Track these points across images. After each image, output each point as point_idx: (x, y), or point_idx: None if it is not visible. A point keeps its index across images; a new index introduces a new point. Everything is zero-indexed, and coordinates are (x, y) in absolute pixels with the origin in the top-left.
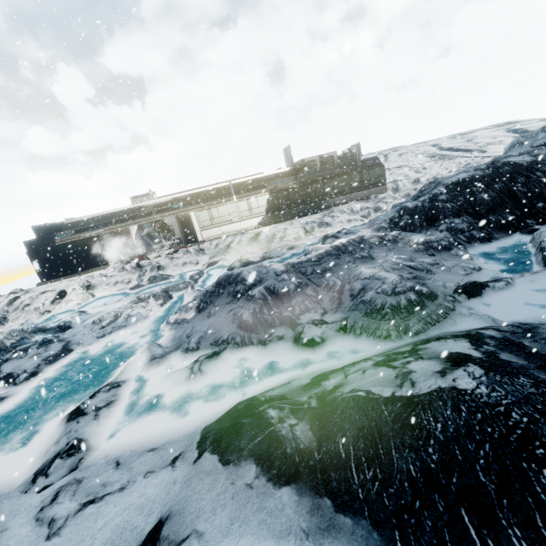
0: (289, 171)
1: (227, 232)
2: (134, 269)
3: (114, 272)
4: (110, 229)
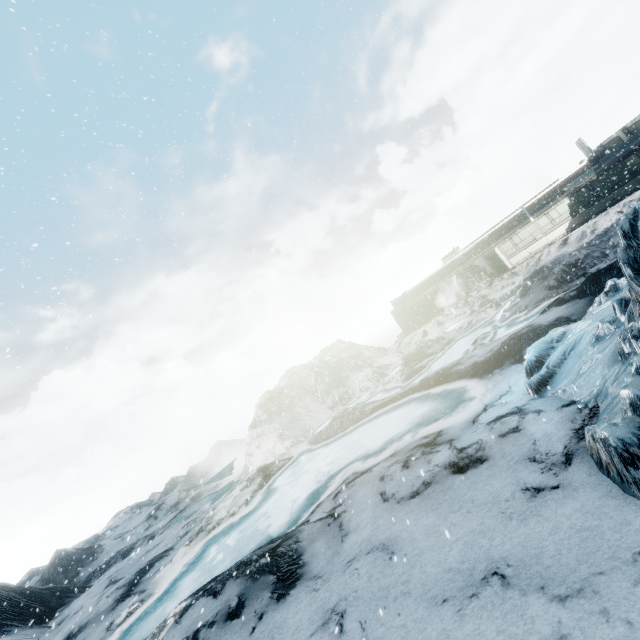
0: (587, 164)
1: (534, 251)
2: (464, 305)
3: (451, 311)
4: (437, 285)
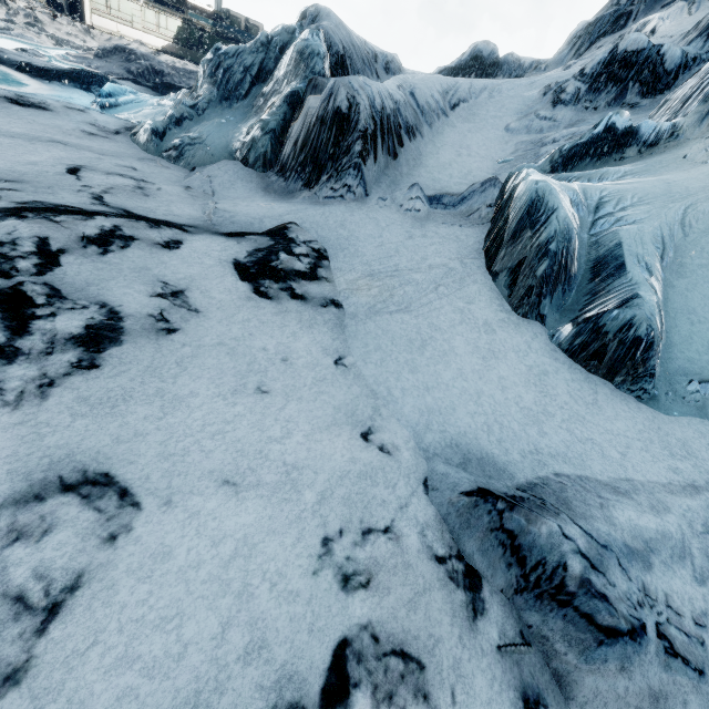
0: (212, 13)
1: (124, 34)
2: None
3: None
4: None
